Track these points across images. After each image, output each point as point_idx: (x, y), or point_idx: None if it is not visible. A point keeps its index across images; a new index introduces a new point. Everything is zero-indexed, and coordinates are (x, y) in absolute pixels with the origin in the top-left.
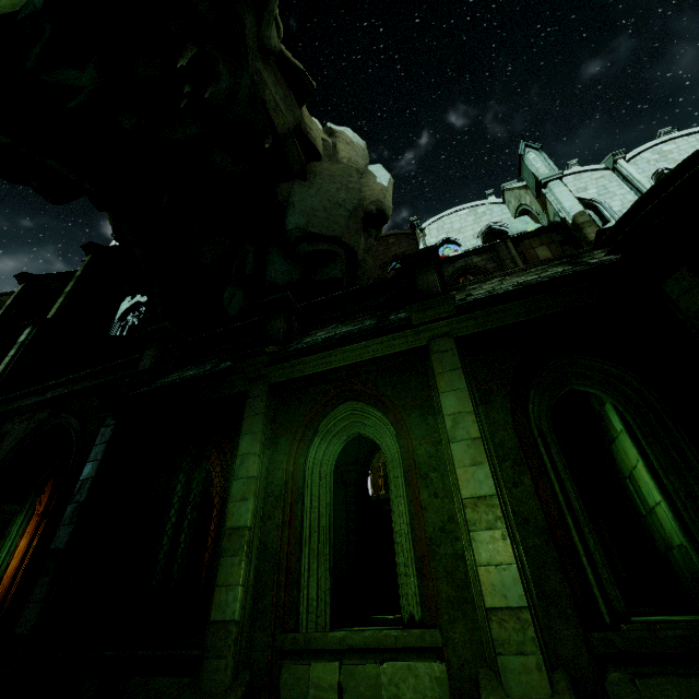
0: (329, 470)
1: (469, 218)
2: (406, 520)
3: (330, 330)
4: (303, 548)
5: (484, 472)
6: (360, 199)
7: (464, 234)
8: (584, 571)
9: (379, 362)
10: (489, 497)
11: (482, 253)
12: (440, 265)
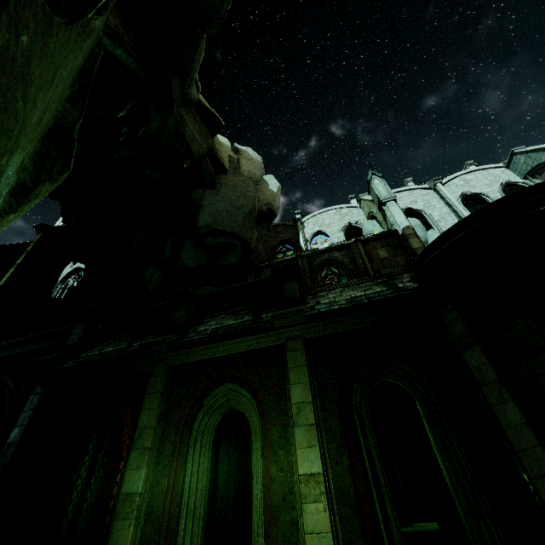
0: (209, 438)
1: (335, 217)
2: (261, 487)
3: (219, 320)
4: (182, 510)
5: (315, 453)
6: (254, 204)
7: (332, 228)
8: (381, 535)
9: (250, 353)
10: (317, 475)
11: (340, 250)
12: (301, 275)
